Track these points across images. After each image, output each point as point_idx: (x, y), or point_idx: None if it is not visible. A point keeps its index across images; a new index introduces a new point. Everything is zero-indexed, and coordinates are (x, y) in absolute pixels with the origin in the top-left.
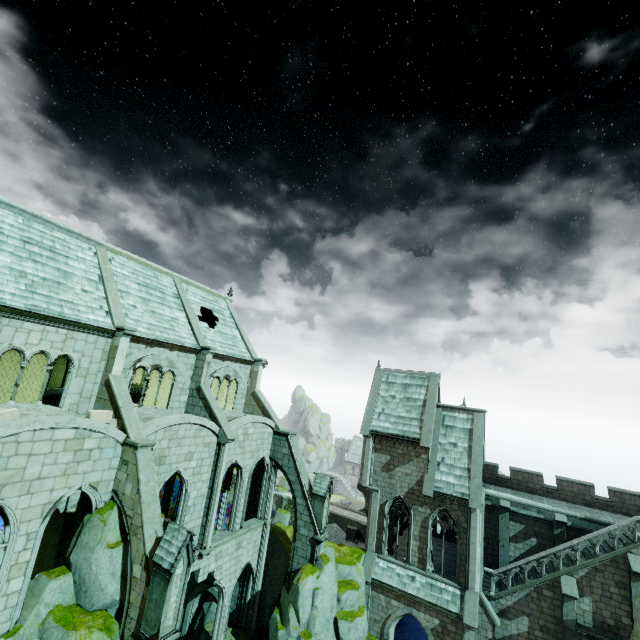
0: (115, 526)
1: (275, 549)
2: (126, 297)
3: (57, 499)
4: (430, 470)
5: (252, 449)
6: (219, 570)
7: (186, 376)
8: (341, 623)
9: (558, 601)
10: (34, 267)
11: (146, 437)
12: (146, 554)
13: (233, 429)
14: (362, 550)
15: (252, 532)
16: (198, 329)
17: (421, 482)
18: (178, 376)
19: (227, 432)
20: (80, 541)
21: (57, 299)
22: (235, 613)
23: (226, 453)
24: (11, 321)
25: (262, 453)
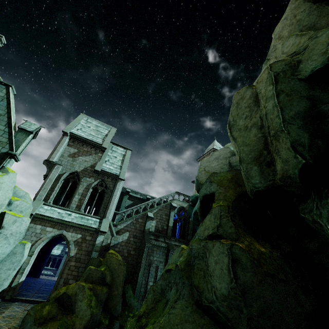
0: None
1: None
2: None
3: None
4: (101, 162)
5: None
6: None
7: None
8: (8, 216)
9: (144, 223)
10: None
11: None
12: None
13: None
14: None
15: None
16: None
17: (94, 166)
18: None
19: None
20: None
21: None
22: None
23: None
24: None
25: None
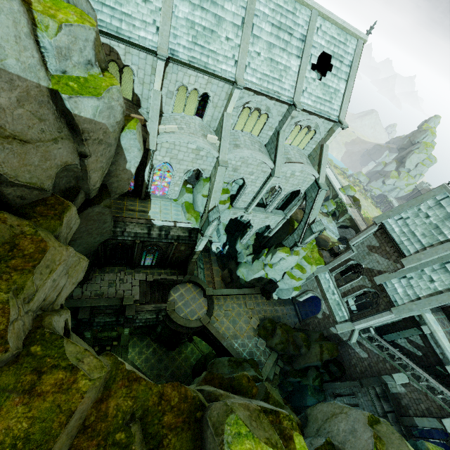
0: (207, 189)
1: (285, 229)
2: (256, 43)
3: (189, 169)
4: (393, 274)
5: (294, 183)
6: (253, 220)
7: (276, 119)
8: (286, 275)
9: (388, 372)
10: (200, 16)
11: (229, 158)
12: (209, 209)
13: (284, 169)
14: (324, 263)
15: (276, 216)
16: (301, 82)
17: (381, 273)
18: (270, 118)
19: (276, 171)
20: (196, 186)
21: (207, 49)
22: (259, 234)
23: (271, 181)
24: (182, 68)
25: (300, 187)
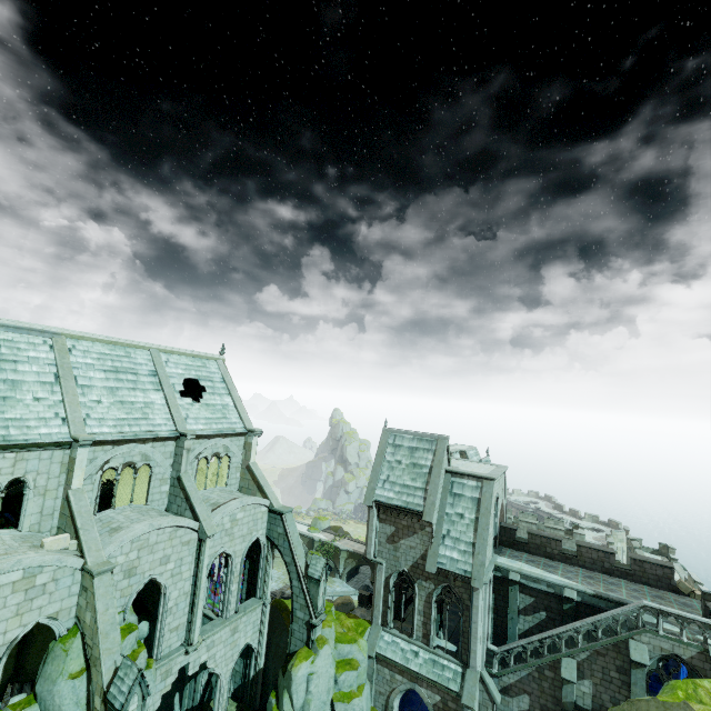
0: (79, 653)
1: (278, 626)
2: (89, 393)
3: (12, 639)
4: (434, 544)
5: (243, 533)
6: (213, 659)
7: (165, 465)
8: (337, 705)
9: (559, 682)
10: None
11: (110, 554)
12: (104, 688)
13: (217, 520)
14: (368, 622)
15: (250, 614)
16: (177, 410)
17: (425, 556)
18: (156, 467)
19: (207, 528)
20: (44, 672)
21: (2, 419)
22: (241, 688)
23: (208, 549)
24: None
25: (256, 534)
